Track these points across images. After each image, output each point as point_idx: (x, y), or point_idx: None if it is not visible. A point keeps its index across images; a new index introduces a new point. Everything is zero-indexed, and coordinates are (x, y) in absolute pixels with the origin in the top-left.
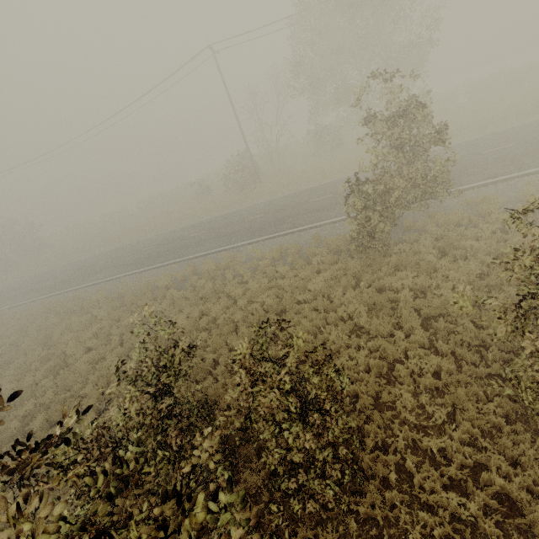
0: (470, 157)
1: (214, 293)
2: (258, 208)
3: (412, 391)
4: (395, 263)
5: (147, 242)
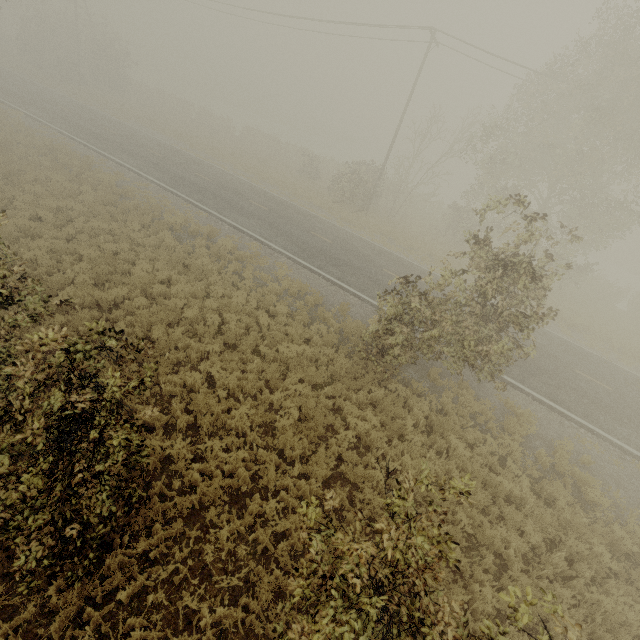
0: (560, 364)
1: (199, 272)
2: (335, 232)
3: (242, 531)
4: (377, 397)
5: (209, 170)
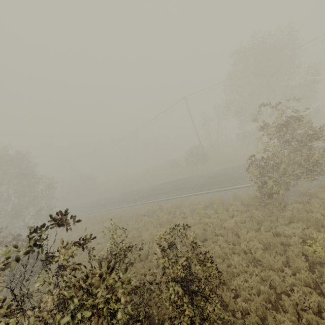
0: None
1: (167, 221)
2: (203, 175)
3: (295, 322)
4: (289, 216)
5: (141, 190)
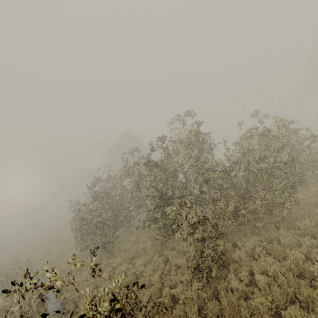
0: None
1: None
2: None
3: None
4: None
5: None
